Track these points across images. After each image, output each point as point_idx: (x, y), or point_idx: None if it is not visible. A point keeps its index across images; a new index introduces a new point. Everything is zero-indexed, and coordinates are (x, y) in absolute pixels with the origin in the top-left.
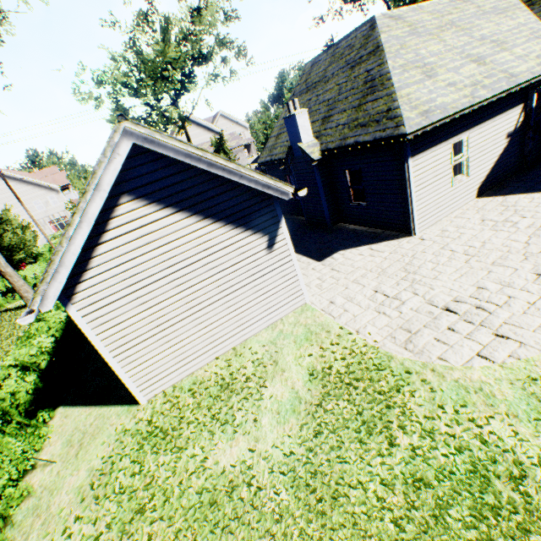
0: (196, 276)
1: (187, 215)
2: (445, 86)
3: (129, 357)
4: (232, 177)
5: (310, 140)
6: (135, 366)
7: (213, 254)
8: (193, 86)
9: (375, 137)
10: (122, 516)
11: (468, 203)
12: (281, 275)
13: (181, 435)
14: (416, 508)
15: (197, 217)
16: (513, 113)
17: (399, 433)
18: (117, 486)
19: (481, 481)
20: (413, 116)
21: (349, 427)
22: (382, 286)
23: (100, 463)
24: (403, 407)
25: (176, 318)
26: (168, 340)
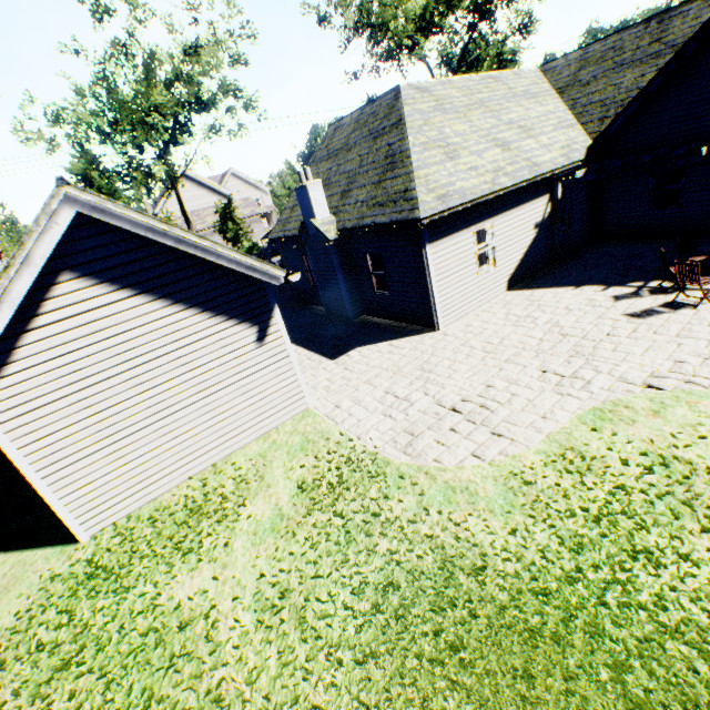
0: (163, 374)
1: (151, 298)
2: (467, 170)
3: (66, 478)
4: (208, 257)
5: (326, 217)
6: (74, 490)
7: (186, 347)
8: (189, 137)
9: (392, 219)
10: (38, 678)
11: (498, 296)
12: (275, 374)
13: (130, 573)
14: (381, 611)
15: (164, 302)
16: (539, 203)
17: (380, 540)
18: (35, 644)
19: (446, 576)
20: (430, 199)
21: (330, 540)
22: (395, 386)
23: (13, 621)
24: (390, 513)
25: (134, 426)
26: (123, 455)
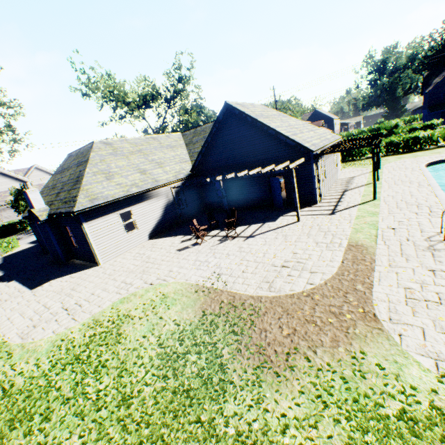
0: None
1: None
2: (116, 185)
3: None
4: None
5: (43, 207)
6: None
7: None
8: None
9: (67, 210)
10: None
11: (143, 243)
12: None
13: None
14: None
15: None
16: (163, 197)
17: None
18: None
19: None
20: (85, 201)
21: None
22: (51, 301)
23: None
24: None
25: None
26: None
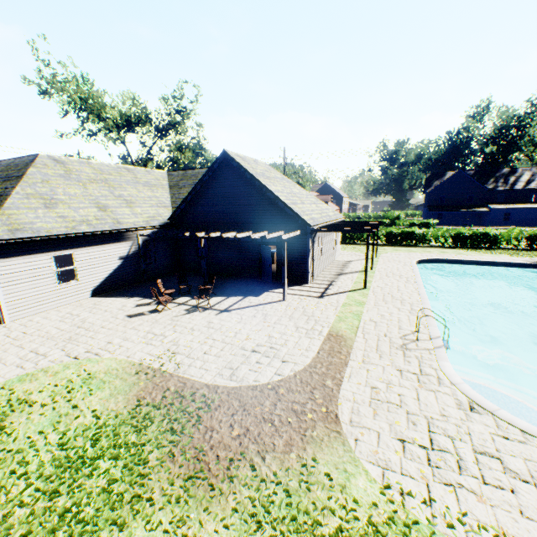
0: None
1: None
2: (57, 217)
3: None
4: None
5: None
6: None
7: None
8: None
9: None
10: None
11: (82, 300)
12: None
13: None
14: None
15: None
16: (125, 245)
17: None
18: None
19: None
20: (2, 230)
21: None
22: None
23: None
24: None
25: None
26: None
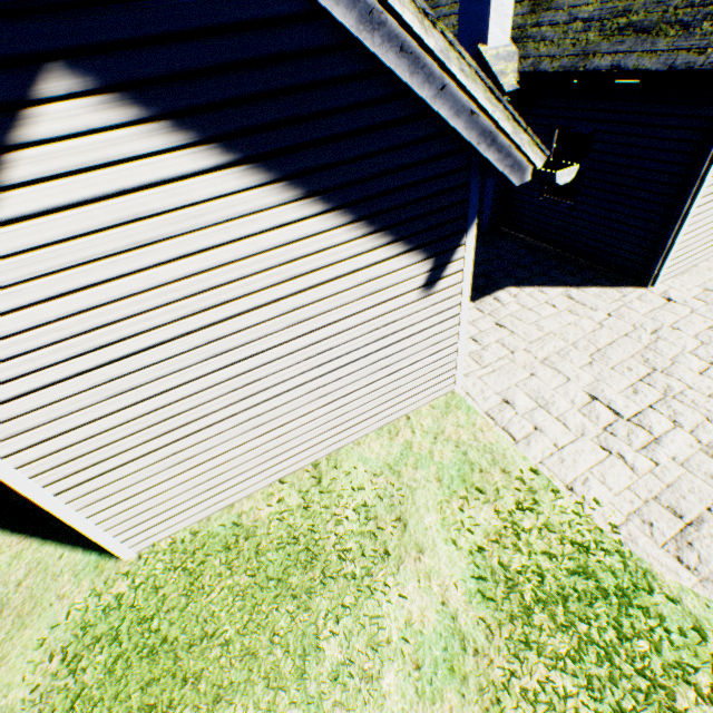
0: (262, 336)
1: (260, 177)
2: None
3: (95, 491)
4: (418, 86)
5: (502, 44)
6: (110, 505)
7: (309, 290)
8: None
9: (674, 63)
10: None
11: None
12: (430, 342)
13: (205, 670)
14: None
15: (286, 189)
16: None
17: None
18: None
19: None
20: None
21: None
22: (604, 387)
23: (27, 701)
24: None
25: (206, 418)
26: (186, 457)
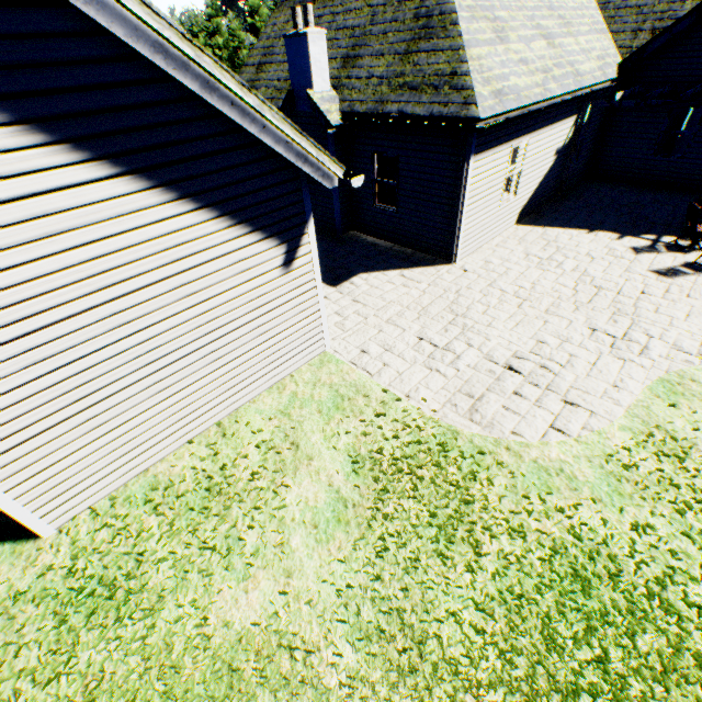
0: (158, 309)
1: (143, 184)
2: (518, 62)
3: (13, 463)
4: (248, 125)
5: (326, 90)
6: (28, 477)
7: (192, 270)
8: None
9: (433, 112)
10: None
11: (508, 229)
12: (297, 311)
13: (146, 586)
14: (524, 634)
15: (164, 193)
16: (567, 125)
17: (485, 536)
18: None
19: (584, 585)
20: (486, 94)
21: (422, 536)
22: (427, 331)
23: None
24: (484, 500)
25: (116, 384)
26: (100, 423)
